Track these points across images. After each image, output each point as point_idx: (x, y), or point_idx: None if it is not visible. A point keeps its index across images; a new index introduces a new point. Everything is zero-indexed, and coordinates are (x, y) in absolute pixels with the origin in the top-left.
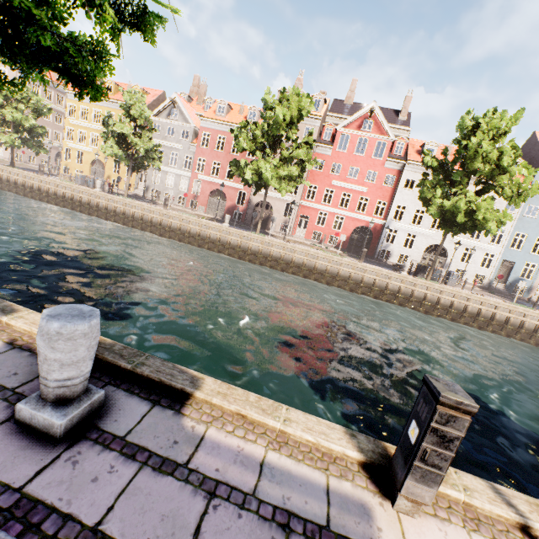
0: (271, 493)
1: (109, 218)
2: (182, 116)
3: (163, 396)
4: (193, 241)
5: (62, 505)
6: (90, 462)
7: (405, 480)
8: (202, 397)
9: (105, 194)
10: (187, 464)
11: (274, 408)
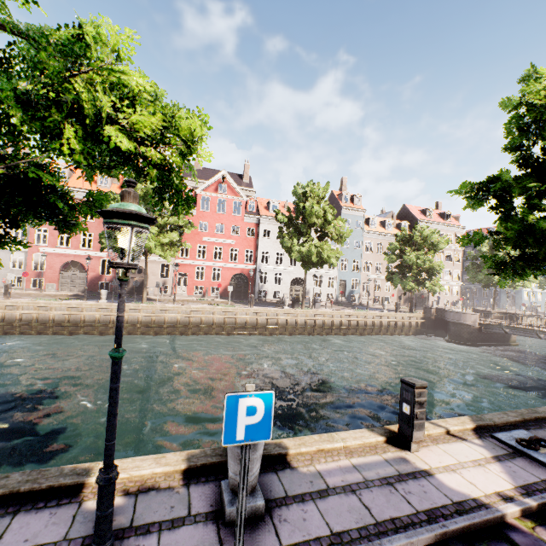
0: (371, 475)
1: None
2: None
3: (273, 464)
4: (60, 329)
5: (308, 537)
6: (291, 515)
7: (413, 433)
8: (294, 452)
9: None
10: (329, 487)
11: (331, 437)
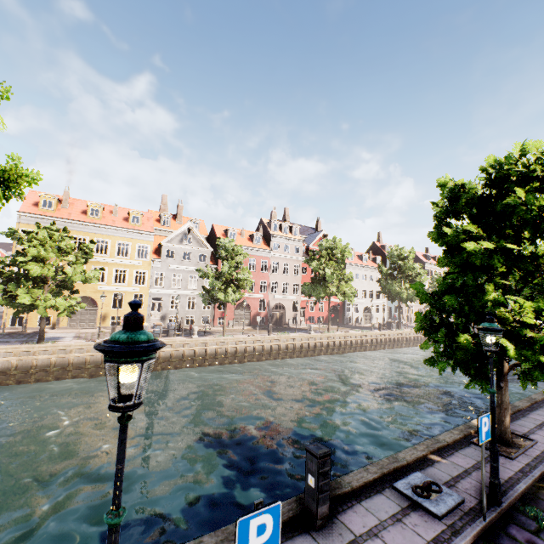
0: None
1: (224, 362)
2: (196, 241)
3: None
4: (298, 354)
5: None
6: None
7: None
8: None
9: (217, 339)
10: None
11: None
